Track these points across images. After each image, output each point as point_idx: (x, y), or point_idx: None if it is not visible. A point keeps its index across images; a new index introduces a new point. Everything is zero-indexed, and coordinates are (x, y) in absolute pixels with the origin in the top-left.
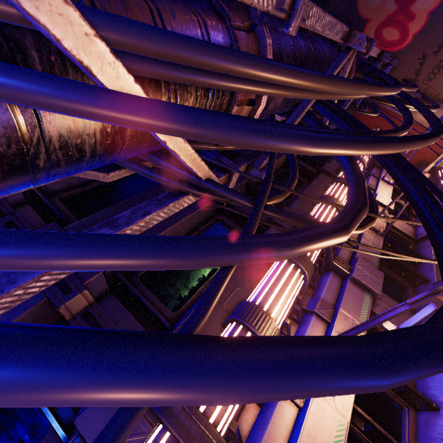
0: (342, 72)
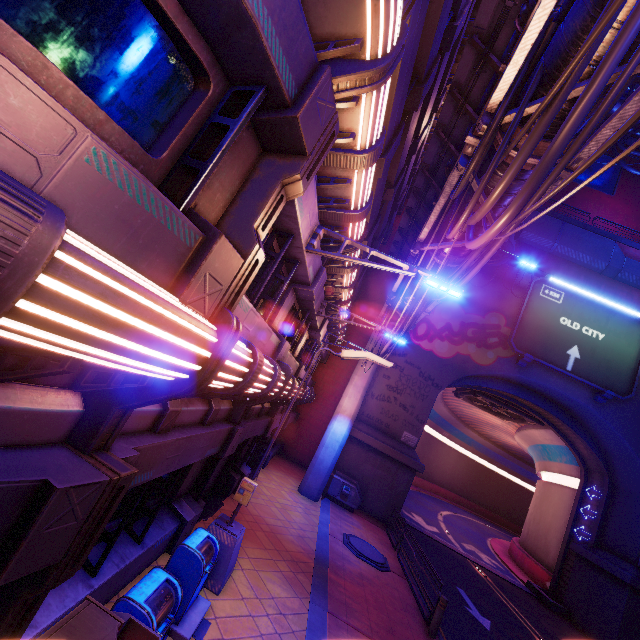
0: None
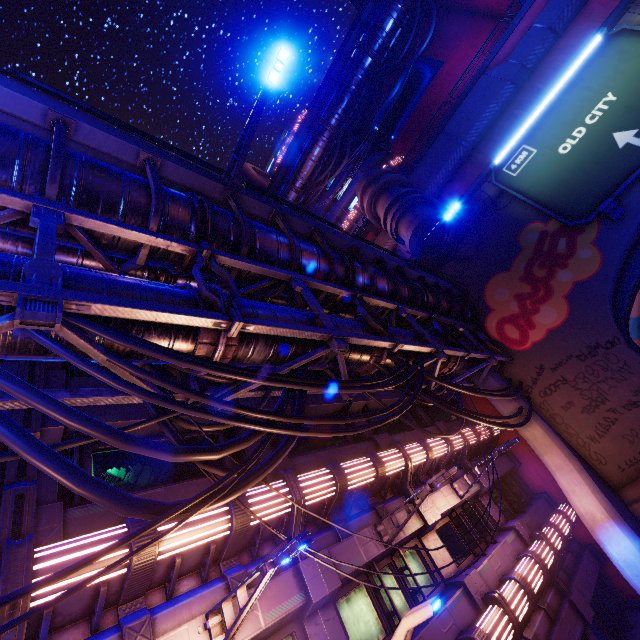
0: (338, 358)
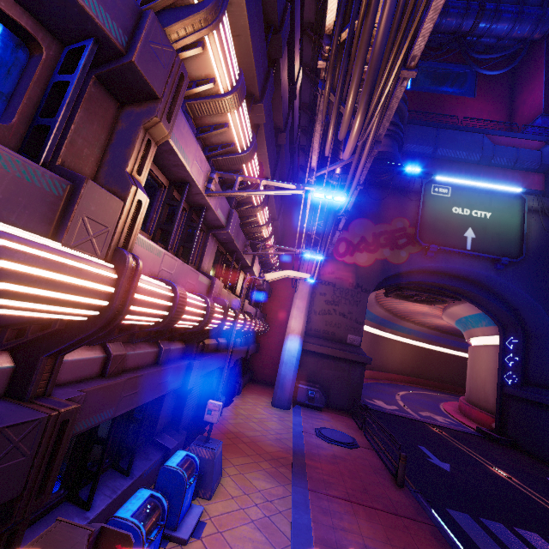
0: None
